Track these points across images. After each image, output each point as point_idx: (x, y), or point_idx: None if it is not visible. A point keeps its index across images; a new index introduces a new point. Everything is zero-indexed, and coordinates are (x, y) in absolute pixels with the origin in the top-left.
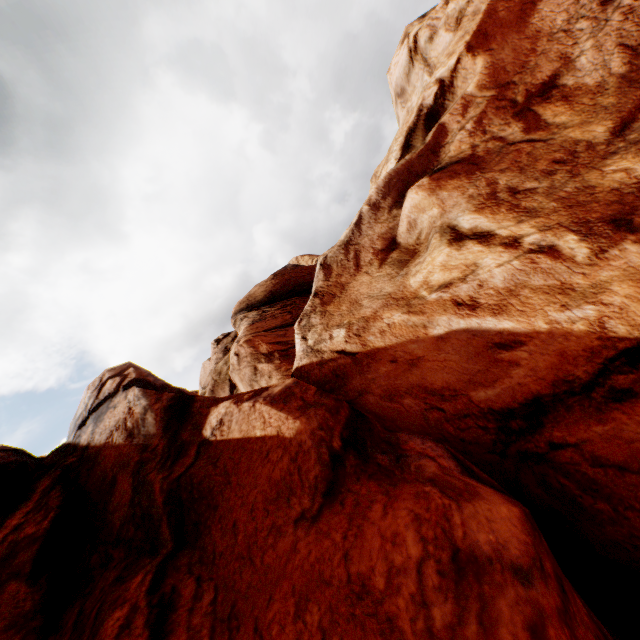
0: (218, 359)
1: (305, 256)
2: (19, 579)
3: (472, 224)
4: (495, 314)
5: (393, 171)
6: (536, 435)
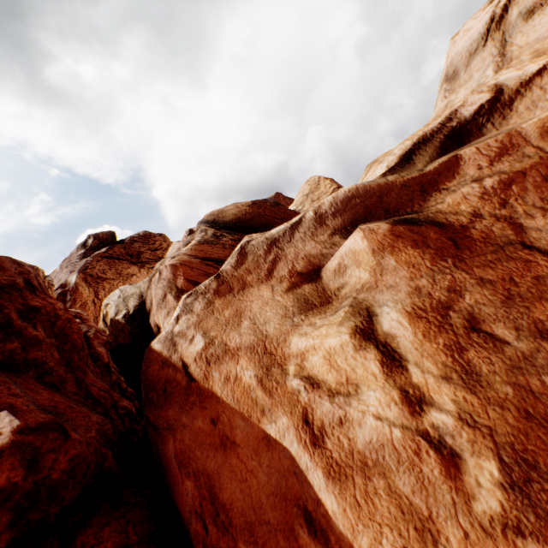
0: (179, 249)
1: (327, 179)
2: None
3: (393, 329)
4: (329, 475)
5: (364, 187)
6: None
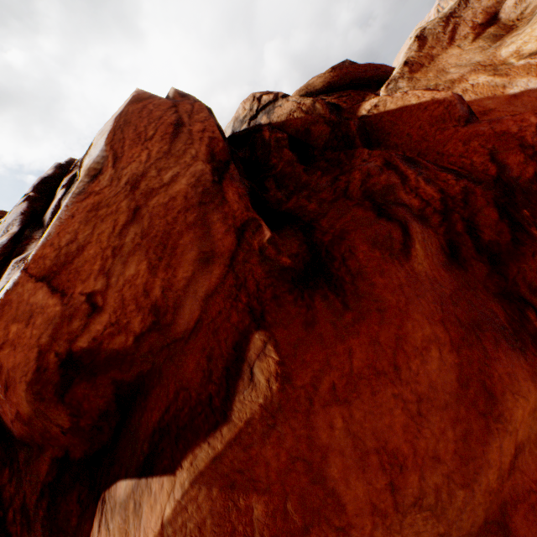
0: None
1: None
2: (287, 149)
3: None
4: None
5: None
6: None
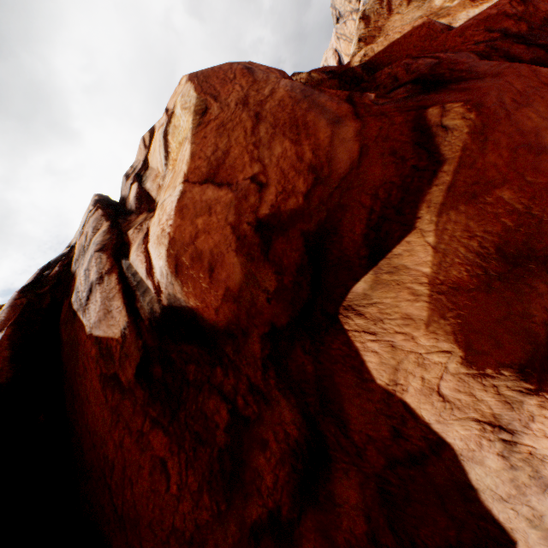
0: None
1: None
2: None
3: None
4: None
5: None
6: None
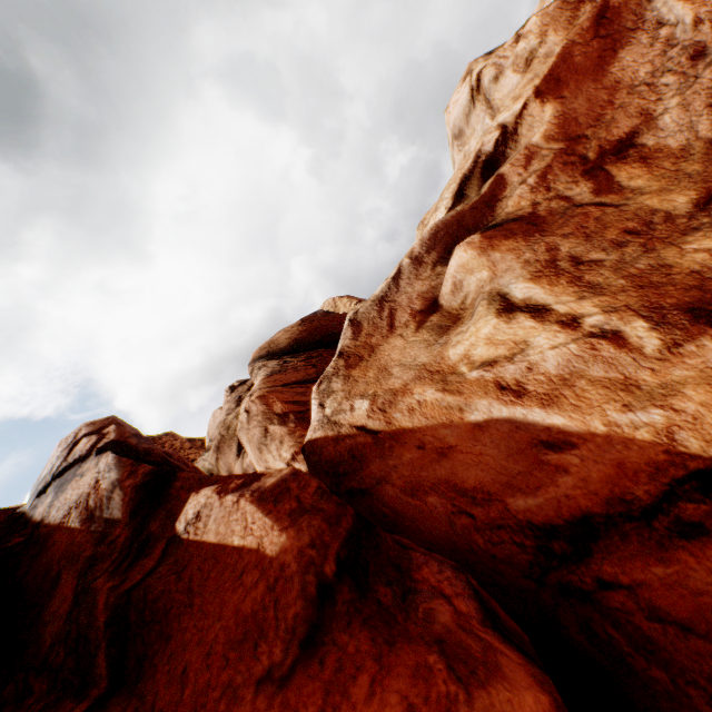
0: (230, 410)
1: (343, 298)
2: None
3: (526, 294)
4: (544, 405)
5: (441, 222)
6: (582, 566)
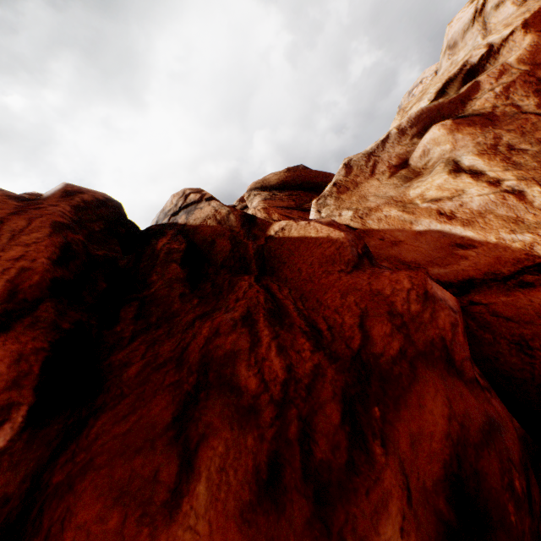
0: None
1: None
2: (176, 264)
3: (471, 163)
4: (464, 225)
5: (426, 108)
6: (463, 297)
